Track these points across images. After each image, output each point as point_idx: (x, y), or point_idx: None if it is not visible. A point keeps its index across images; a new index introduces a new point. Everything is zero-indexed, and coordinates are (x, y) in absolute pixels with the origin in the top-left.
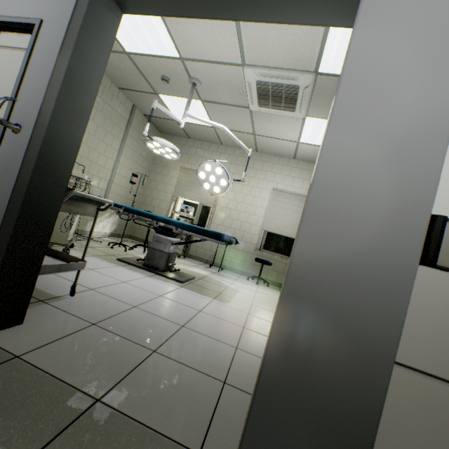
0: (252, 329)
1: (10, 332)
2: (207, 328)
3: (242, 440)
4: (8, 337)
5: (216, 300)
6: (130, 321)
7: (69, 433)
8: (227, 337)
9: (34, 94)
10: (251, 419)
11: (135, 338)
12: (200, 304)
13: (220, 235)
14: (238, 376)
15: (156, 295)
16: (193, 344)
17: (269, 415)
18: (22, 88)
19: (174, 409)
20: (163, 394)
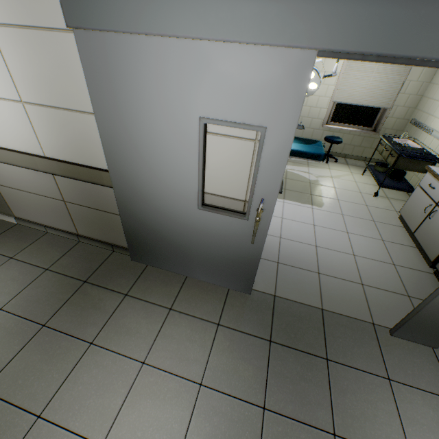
0: (353, 232)
1: (256, 282)
2: (329, 243)
3: (401, 326)
4: (258, 285)
5: (314, 207)
6: (290, 253)
7: (326, 325)
8: (344, 247)
9: (269, 188)
10: (408, 322)
11: (303, 267)
12: (308, 216)
13: (317, 155)
14: (366, 278)
15: (280, 219)
16: (331, 260)
17: (417, 322)
18: (257, 183)
19: (351, 306)
20: (342, 299)
